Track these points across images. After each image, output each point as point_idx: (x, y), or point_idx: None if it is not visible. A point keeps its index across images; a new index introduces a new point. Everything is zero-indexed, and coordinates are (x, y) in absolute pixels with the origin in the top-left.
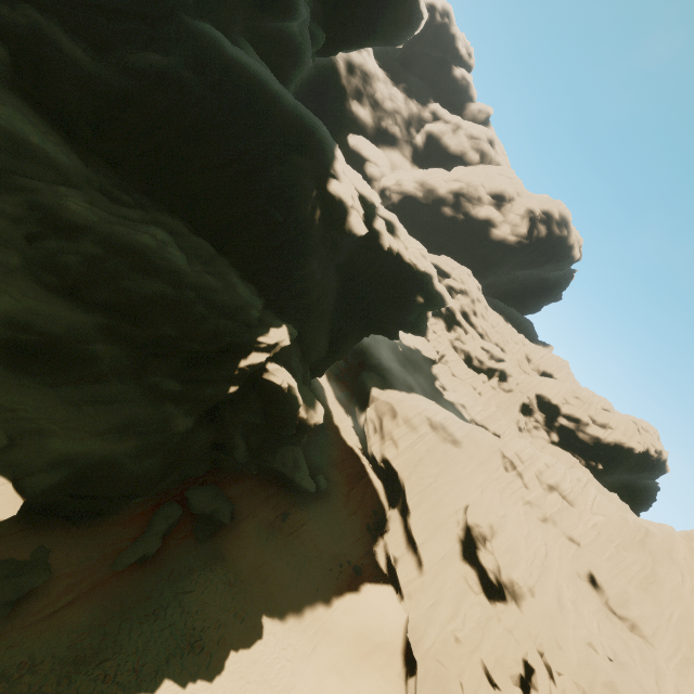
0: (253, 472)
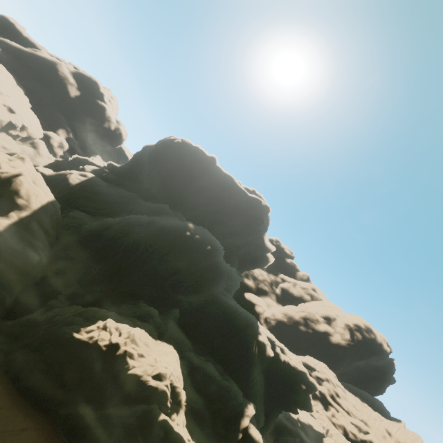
0: None
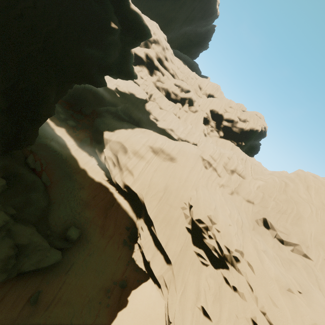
0: None
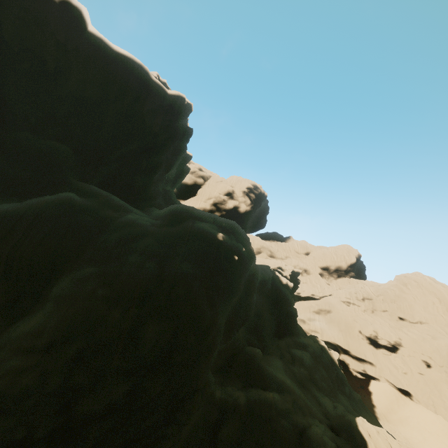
0: None
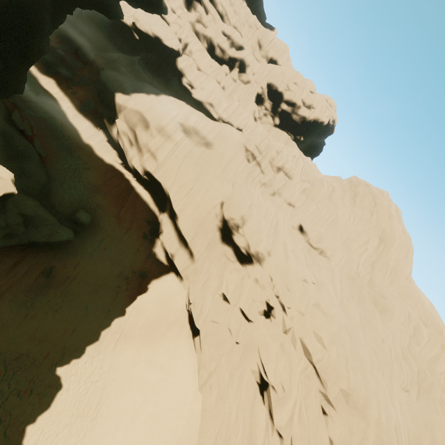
0: None
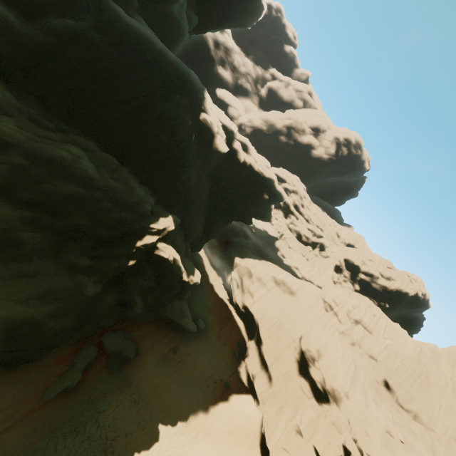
0: (150, 320)
